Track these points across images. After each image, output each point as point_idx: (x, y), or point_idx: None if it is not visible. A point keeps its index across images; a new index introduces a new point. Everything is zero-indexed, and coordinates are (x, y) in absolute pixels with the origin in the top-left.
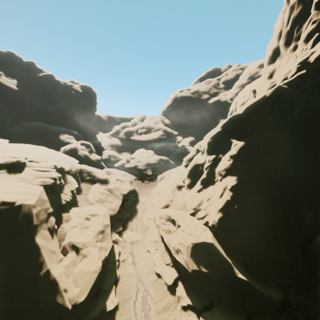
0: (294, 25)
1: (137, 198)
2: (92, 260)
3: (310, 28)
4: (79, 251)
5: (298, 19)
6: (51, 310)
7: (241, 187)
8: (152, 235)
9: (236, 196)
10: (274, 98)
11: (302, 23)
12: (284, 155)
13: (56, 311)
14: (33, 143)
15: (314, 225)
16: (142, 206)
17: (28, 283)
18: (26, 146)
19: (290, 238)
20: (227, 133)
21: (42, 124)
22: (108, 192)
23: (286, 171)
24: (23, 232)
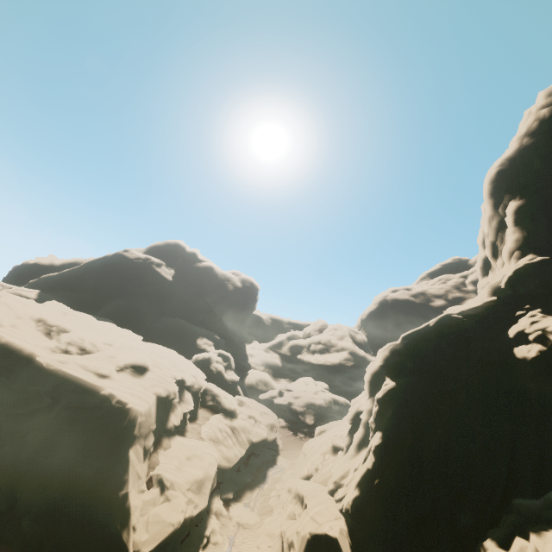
0: (495, 236)
1: (274, 458)
2: (174, 509)
3: (508, 244)
4: (164, 490)
5: (498, 230)
6: (113, 546)
7: (387, 451)
8: (272, 521)
9: (382, 465)
10: (441, 330)
11: (503, 236)
12: (451, 412)
13: (117, 549)
14: (166, 345)
15: (476, 534)
16: (278, 473)
17: (106, 498)
18: (157, 347)
19: (439, 550)
20: (385, 368)
21: (183, 321)
22: (230, 431)
23: (446, 436)
24: (122, 439)
